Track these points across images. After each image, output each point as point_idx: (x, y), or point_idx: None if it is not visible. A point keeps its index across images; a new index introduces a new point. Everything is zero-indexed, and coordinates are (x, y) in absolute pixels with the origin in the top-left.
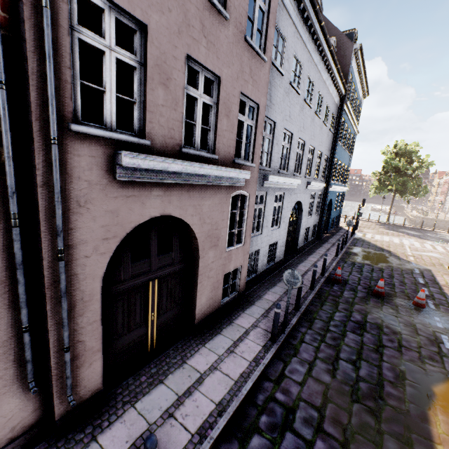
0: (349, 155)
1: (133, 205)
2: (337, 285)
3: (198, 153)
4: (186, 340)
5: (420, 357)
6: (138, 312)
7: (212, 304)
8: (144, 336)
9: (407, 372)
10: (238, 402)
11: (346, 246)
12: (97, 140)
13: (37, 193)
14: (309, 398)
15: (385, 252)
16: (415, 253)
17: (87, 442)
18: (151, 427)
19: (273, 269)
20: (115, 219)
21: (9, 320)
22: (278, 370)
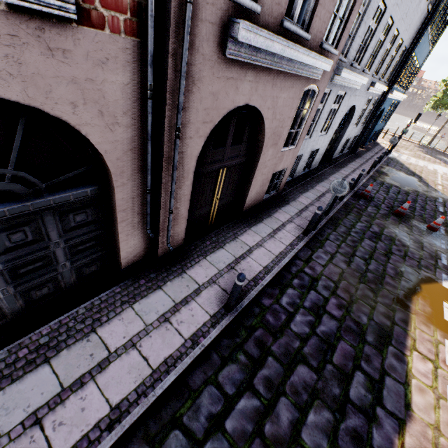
0: (429, 49)
1: (229, 90)
2: (363, 201)
3: (296, 29)
4: (235, 222)
5: (419, 265)
6: (208, 194)
7: (258, 198)
8: (208, 213)
9: (405, 273)
10: (279, 268)
11: (379, 165)
12: (218, 0)
13: (167, 64)
14: (328, 275)
15: (416, 178)
16: (445, 183)
17: (180, 272)
18: (220, 272)
19: (306, 176)
20: (214, 103)
21: (137, 183)
22: (307, 255)
